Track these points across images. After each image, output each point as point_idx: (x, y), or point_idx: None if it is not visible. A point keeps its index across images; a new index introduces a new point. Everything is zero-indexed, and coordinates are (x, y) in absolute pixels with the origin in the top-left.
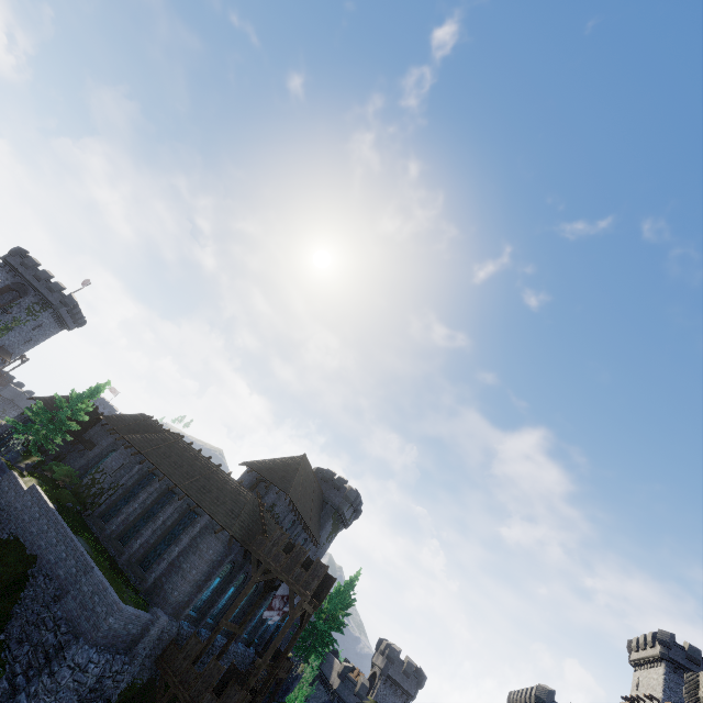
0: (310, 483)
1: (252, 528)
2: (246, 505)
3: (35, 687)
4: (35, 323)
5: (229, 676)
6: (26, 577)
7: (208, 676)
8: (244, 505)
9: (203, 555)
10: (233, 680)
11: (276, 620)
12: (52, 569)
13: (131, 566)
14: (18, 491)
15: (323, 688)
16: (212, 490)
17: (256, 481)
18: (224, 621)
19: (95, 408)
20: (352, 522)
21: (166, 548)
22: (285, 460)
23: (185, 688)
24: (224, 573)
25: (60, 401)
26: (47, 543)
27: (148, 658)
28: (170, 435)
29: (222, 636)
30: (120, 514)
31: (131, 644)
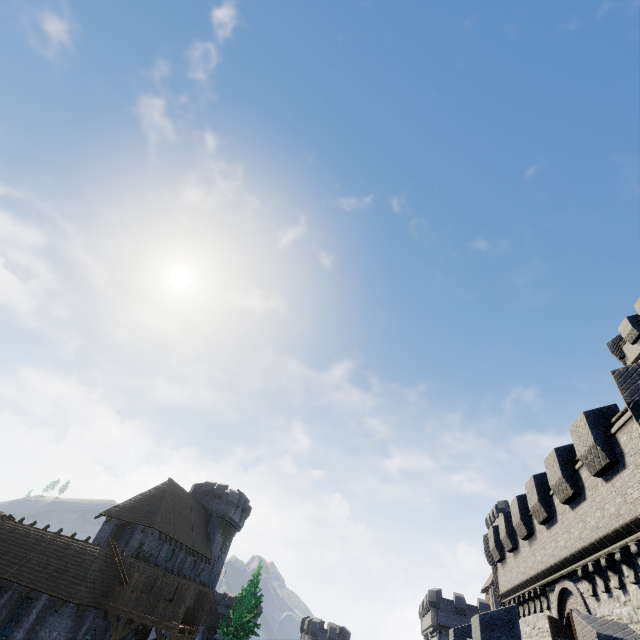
0: (185, 505)
1: (109, 583)
2: (94, 563)
3: None
4: None
5: None
6: None
7: None
8: (91, 564)
9: None
10: None
11: None
12: None
13: None
14: None
15: None
16: (50, 563)
17: (118, 528)
18: None
19: None
20: (243, 522)
21: None
22: (148, 493)
23: None
24: None
25: None
26: None
27: None
28: None
29: None
30: None
31: None
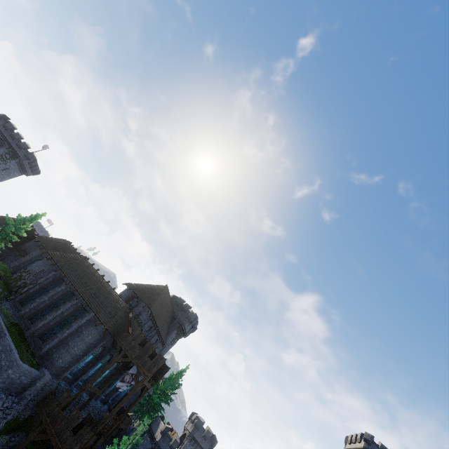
0: (166, 304)
1: (121, 326)
2: (120, 311)
3: None
4: (4, 166)
5: (85, 421)
6: None
7: (70, 419)
8: (119, 310)
9: (84, 338)
10: (87, 424)
11: (124, 389)
12: None
13: (33, 338)
14: None
15: (149, 439)
16: (100, 297)
17: (131, 297)
18: (89, 384)
19: (32, 229)
20: (189, 334)
21: (60, 330)
22: (153, 286)
23: (53, 425)
24: (96, 353)
25: (9, 220)
26: None
27: (32, 401)
28: (80, 256)
29: (87, 394)
30: (34, 302)
31: (21, 390)
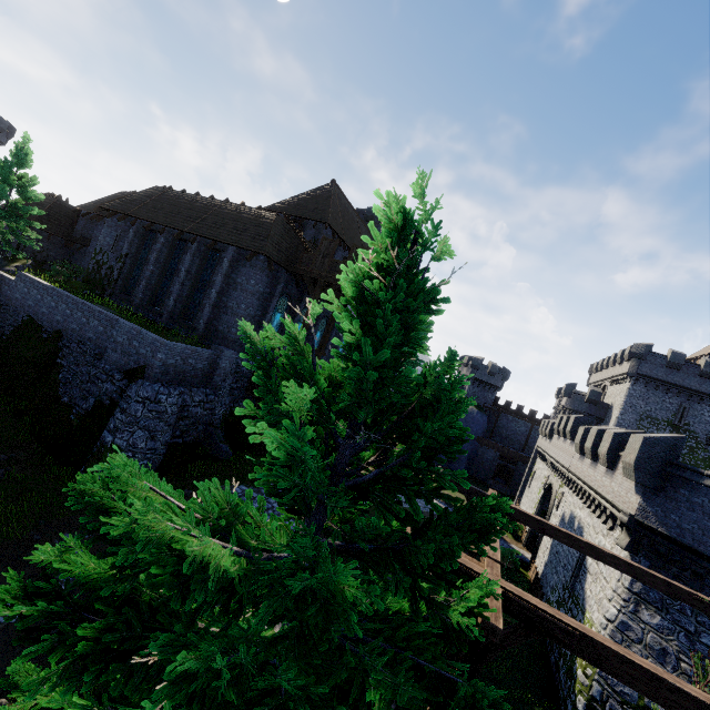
0: (351, 219)
1: (294, 256)
2: (274, 227)
3: (113, 424)
4: None
5: None
6: (61, 350)
7: None
8: (271, 226)
9: (245, 288)
10: None
11: None
12: (80, 336)
13: (176, 322)
14: (8, 284)
15: None
16: (226, 223)
17: None
18: None
19: (65, 202)
20: None
21: (203, 296)
22: (311, 193)
23: None
24: (283, 309)
25: None
26: (63, 316)
27: (236, 390)
28: (154, 190)
29: None
30: (140, 283)
31: (205, 379)
